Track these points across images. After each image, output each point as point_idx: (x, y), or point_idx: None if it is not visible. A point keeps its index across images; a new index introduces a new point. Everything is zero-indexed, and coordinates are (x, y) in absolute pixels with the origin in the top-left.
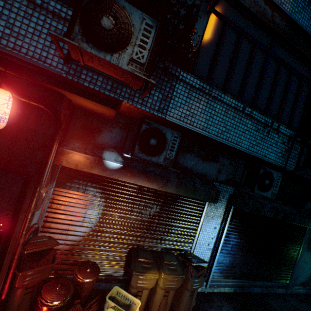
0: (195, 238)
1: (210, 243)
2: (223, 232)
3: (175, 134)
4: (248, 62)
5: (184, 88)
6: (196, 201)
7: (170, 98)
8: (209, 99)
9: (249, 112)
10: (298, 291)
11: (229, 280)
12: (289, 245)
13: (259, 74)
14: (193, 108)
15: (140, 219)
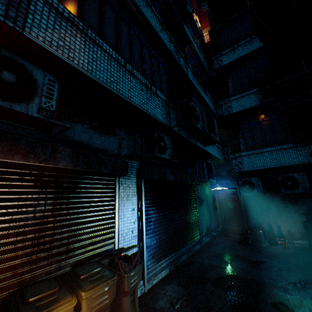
0: (115, 229)
1: (134, 229)
2: (142, 210)
3: (50, 77)
4: (116, 26)
5: (47, 9)
6: (104, 182)
7: (25, 11)
8: (86, 39)
9: (131, 69)
10: (206, 241)
11: (162, 261)
12: (190, 205)
13: (128, 41)
14: (68, 41)
15: (16, 232)
